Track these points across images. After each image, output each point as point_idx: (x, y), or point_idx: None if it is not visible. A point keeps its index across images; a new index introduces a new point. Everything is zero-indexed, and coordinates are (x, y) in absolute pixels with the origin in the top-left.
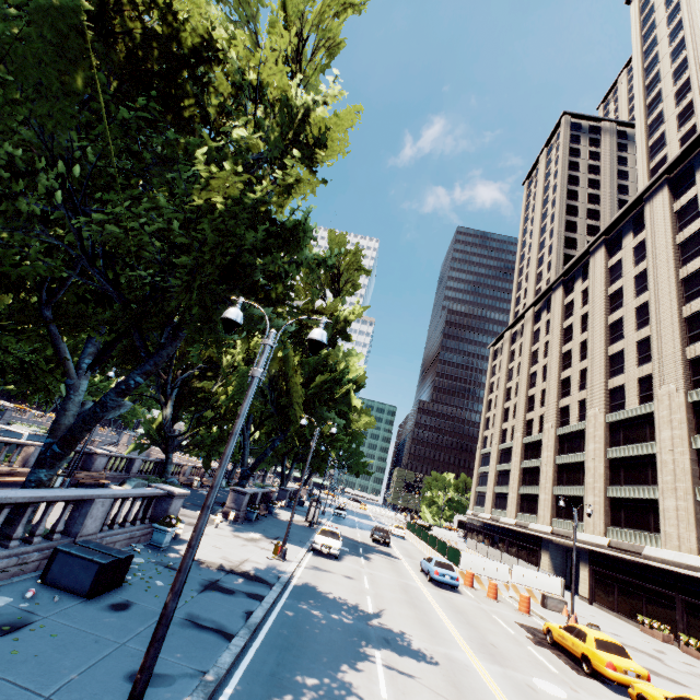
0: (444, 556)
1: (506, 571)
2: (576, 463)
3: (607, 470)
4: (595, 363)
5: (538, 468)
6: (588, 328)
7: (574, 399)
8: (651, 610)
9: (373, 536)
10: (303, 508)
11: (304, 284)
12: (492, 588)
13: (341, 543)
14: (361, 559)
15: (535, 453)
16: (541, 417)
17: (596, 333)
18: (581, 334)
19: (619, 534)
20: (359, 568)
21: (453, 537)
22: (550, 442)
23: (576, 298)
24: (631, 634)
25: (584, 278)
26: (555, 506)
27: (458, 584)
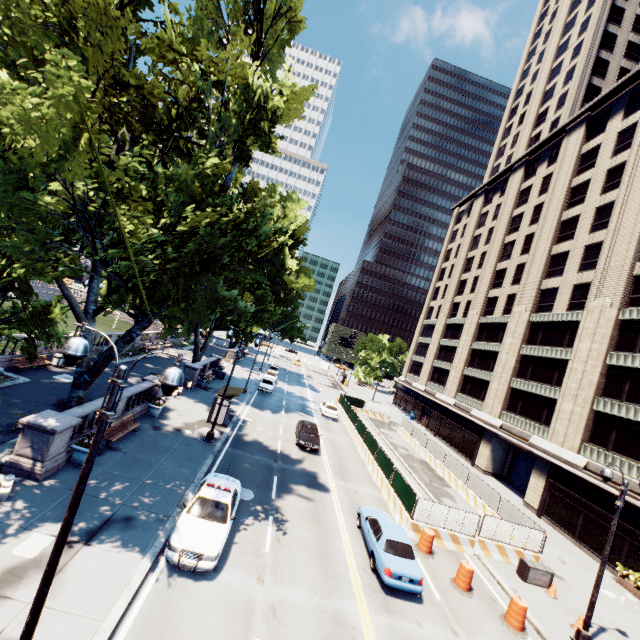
0: (387, 478)
1: (475, 523)
2: (552, 358)
3: (602, 378)
4: (621, 237)
5: (494, 353)
6: (622, 186)
7: (568, 282)
8: (635, 560)
9: (298, 441)
10: (222, 382)
11: (195, 28)
12: (466, 577)
13: (230, 523)
14: (267, 531)
15: (493, 336)
16: (511, 296)
17: (635, 193)
18: (601, 195)
19: (603, 457)
20: (253, 589)
21: (386, 412)
22: (519, 328)
23: (607, 142)
24: (625, 610)
25: (629, 111)
26: (508, 399)
27: (422, 591)
